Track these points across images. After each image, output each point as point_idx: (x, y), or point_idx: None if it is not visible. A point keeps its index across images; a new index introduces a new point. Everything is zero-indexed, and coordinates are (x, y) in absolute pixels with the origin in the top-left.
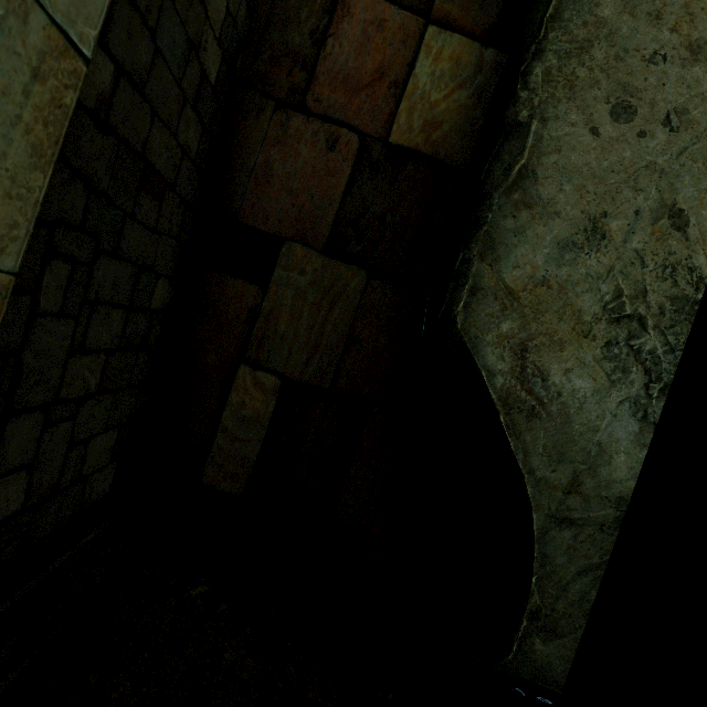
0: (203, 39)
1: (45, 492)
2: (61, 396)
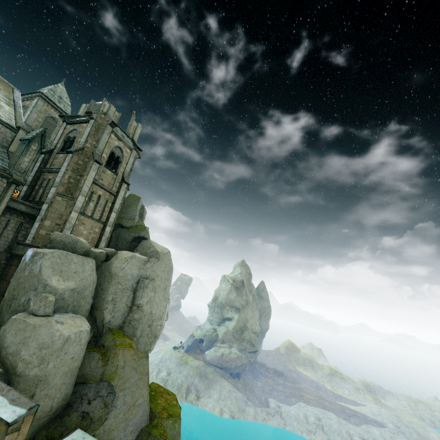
0: None
1: None
2: None
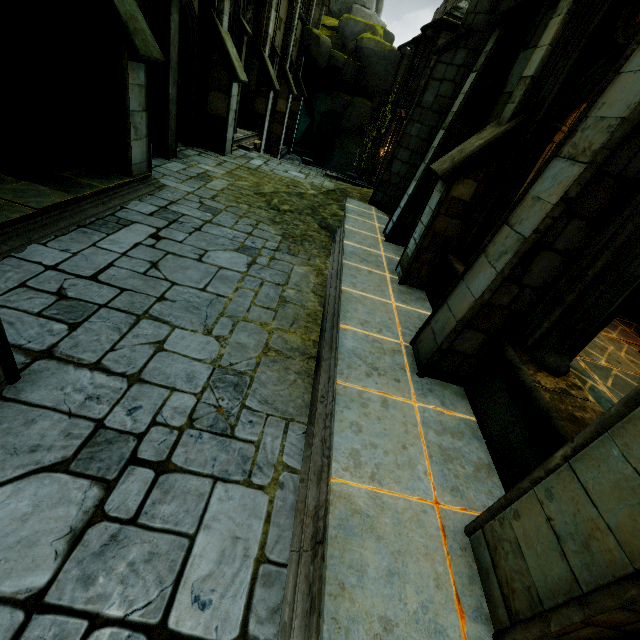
0: None
1: None
2: None
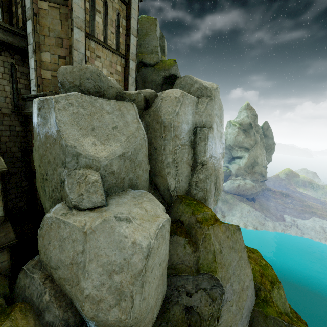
0: (14, 155)
1: (11, 208)
2: (8, 199)
